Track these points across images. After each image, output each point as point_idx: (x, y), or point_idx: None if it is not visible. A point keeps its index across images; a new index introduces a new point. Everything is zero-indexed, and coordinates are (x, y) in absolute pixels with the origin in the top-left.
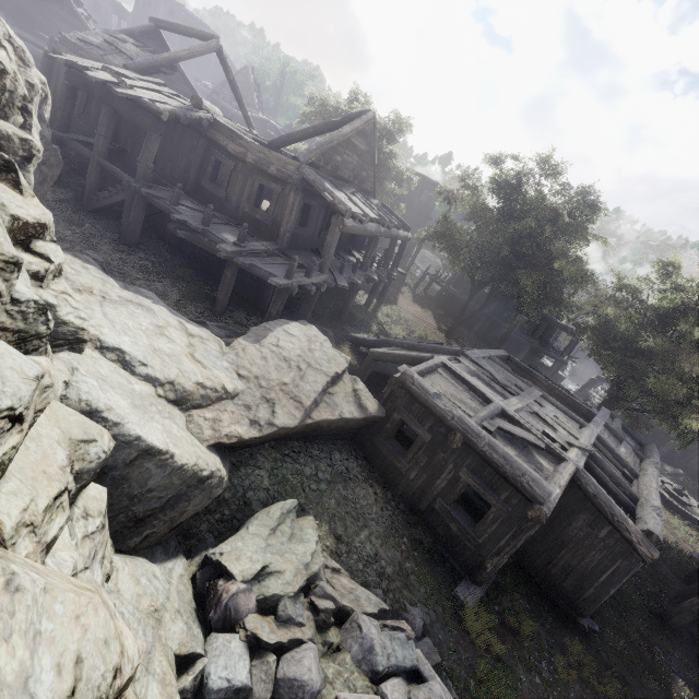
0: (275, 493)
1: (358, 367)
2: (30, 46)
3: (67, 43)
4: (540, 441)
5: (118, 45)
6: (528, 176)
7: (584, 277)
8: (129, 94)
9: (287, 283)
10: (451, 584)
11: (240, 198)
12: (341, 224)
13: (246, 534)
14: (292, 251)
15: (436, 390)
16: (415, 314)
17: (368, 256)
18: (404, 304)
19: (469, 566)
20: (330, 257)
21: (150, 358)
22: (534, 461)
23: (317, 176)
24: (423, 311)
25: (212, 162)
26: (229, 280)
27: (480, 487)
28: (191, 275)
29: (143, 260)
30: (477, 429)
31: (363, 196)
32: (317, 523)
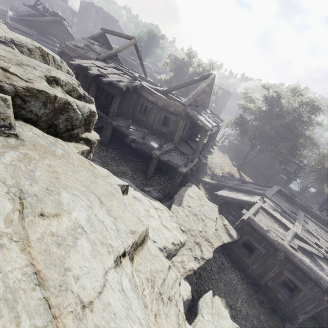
0: (199, 284)
1: (209, 198)
2: (46, 44)
3: (68, 47)
4: (319, 253)
5: (91, 47)
6: (283, 94)
7: (313, 145)
8: (108, 80)
9: (186, 170)
10: (282, 326)
11: (154, 121)
12: (205, 135)
13: (205, 321)
14: (178, 145)
15: (266, 227)
16: (221, 158)
17: (209, 141)
18: (215, 153)
19: (288, 315)
20: (199, 150)
21: (154, 236)
22: (318, 264)
23: (194, 112)
24: (224, 155)
25: (140, 104)
26: (154, 164)
27: (295, 280)
28: (132, 158)
29: (112, 153)
30: (292, 251)
31: (204, 110)
32: (220, 299)
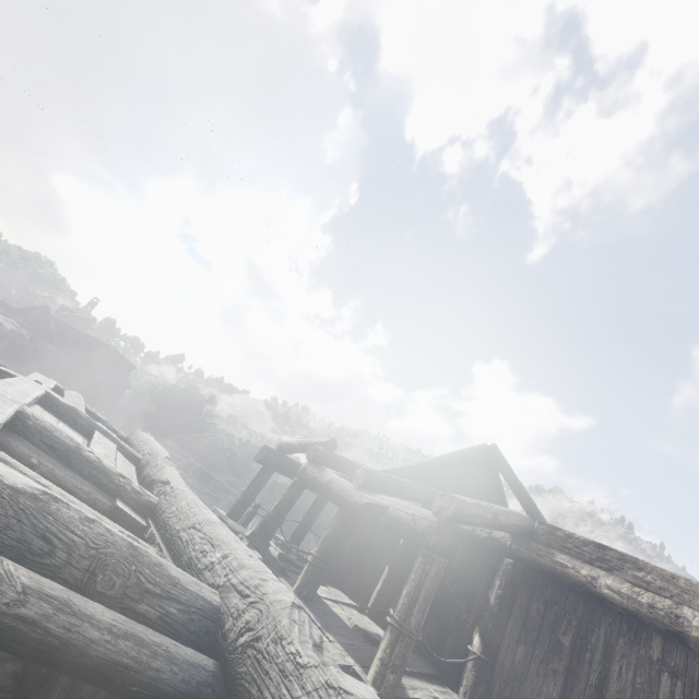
0: None
1: None
2: None
3: None
4: None
5: None
6: None
7: None
8: None
9: None
10: None
11: None
12: None
13: None
14: None
15: None
16: None
17: None
18: None
19: None
20: None
21: None
22: None
23: None
24: None
25: None
26: None
27: None
28: None
29: None
30: None
31: None
32: None
